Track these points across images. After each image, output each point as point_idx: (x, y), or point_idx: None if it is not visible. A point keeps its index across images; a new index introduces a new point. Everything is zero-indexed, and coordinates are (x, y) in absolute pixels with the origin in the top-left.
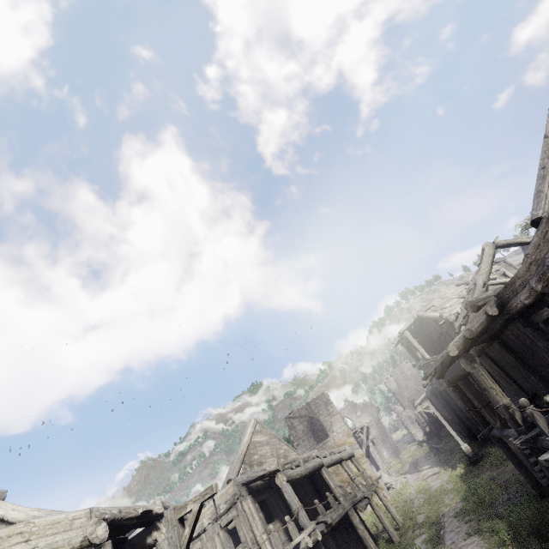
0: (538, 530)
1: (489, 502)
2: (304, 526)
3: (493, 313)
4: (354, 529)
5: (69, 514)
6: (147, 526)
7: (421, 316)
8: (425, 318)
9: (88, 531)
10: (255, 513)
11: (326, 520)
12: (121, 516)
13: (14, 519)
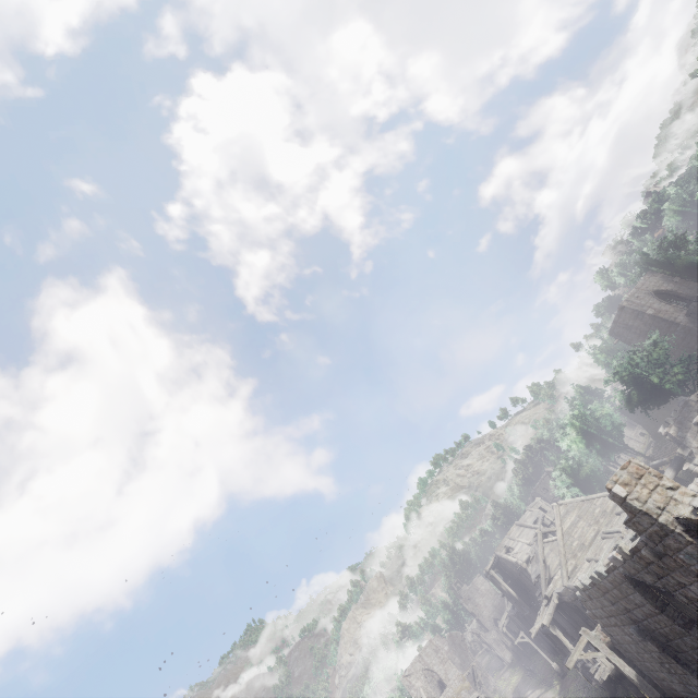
0: None
1: None
2: None
3: (556, 602)
4: None
5: None
6: None
7: (499, 556)
8: (503, 558)
9: None
10: None
11: None
12: None
13: None
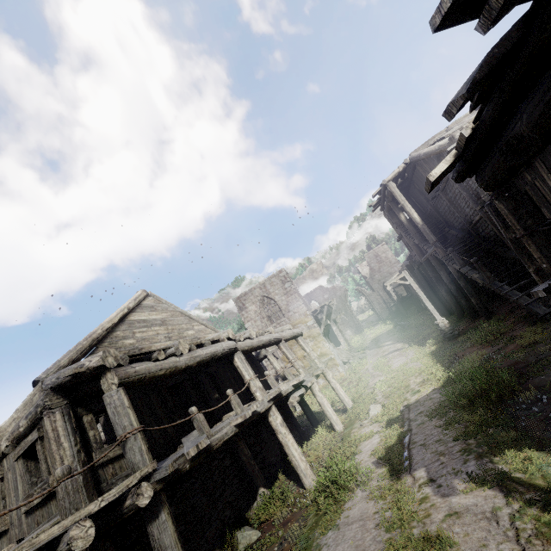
0: None
1: (496, 399)
2: (132, 468)
3: None
4: (290, 416)
5: None
6: None
7: (417, 156)
8: (421, 158)
9: None
10: (64, 437)
11: (186, 452)
12: None
13: None
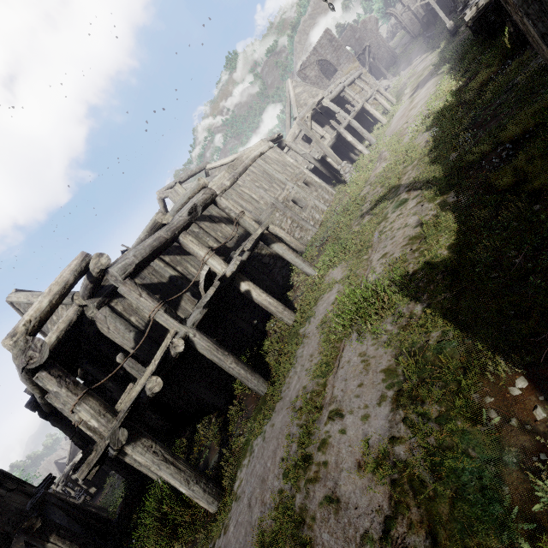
0: (462, 58)
1: (449, 58)
2: (344, 117)
3: None
4: (366, 118)
5: (257, 143)
6: (279, 142)
7: None
8: None
9: (268, 145)
10: (316, 125)
11: (354, 110)
12: (272, 139)
13: (228, 161)
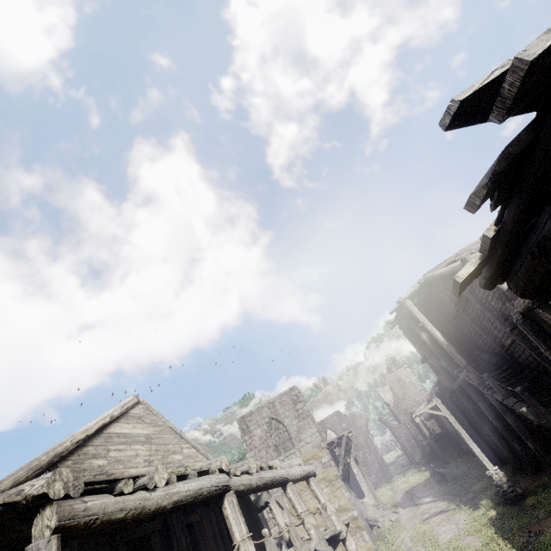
0: None
1: None
2: None
3: None
4: None
5: None
6: None
7: (430, 276)
8: (435, 279)
9: None
10: None
11: None
12: None
13: None
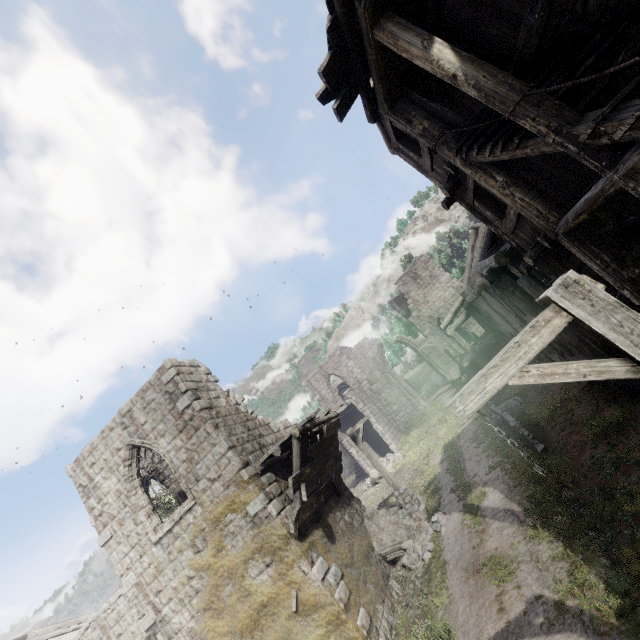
0: None
1: None
2: None
3: None
4: None
5: None
6: None
7: None
8: None
9: None
10: None
11: None
12: None
13: None
